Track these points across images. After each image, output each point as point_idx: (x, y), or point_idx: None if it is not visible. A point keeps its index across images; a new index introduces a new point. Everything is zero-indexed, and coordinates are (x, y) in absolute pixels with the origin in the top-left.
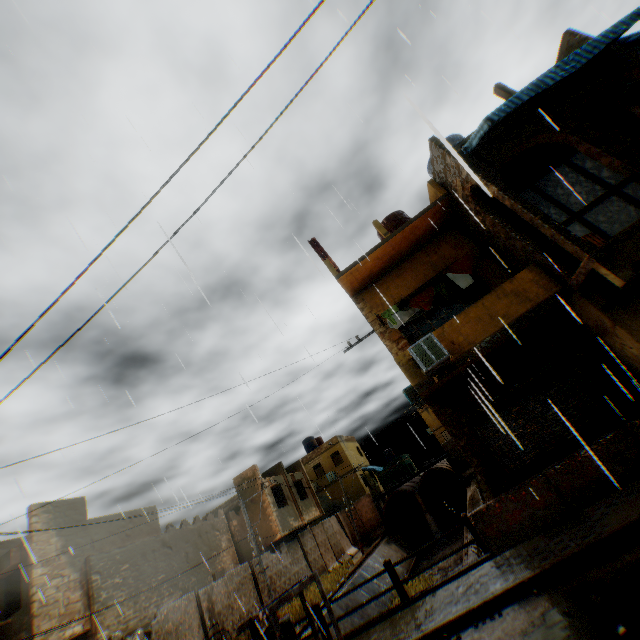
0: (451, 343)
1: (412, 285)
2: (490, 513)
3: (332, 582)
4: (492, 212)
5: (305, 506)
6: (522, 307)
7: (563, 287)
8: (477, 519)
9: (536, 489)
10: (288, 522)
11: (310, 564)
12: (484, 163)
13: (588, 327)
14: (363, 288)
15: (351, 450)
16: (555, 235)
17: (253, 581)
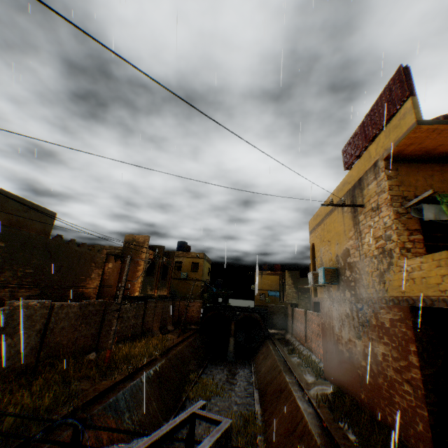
0: None
1: None
2: None
3: (156, 350)
4: None
5: (161, 284)
6: None
7: None
8: None
9: None
10: (146, 289)
11: (143, 324)
12: None
13: None
14: (403, 159)
15: (206, 268)
16: None
17: (101, 317)
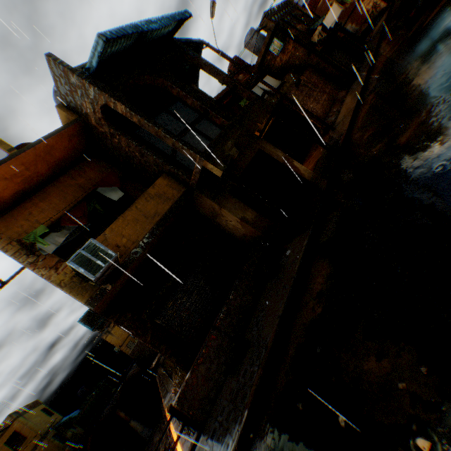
0: (116, 246)
1: (62, 207)
2: (190, 387)
3: None
4: (125, 134)
5: None
6: (167, 205)
7: (188, 188)
8: (182, 402)
9: (215, 341)
10: None
11: None
12: (108, 85)
13: (207, 215)
14: None
15: (36, 416)
16: (176, 143)
17: None
